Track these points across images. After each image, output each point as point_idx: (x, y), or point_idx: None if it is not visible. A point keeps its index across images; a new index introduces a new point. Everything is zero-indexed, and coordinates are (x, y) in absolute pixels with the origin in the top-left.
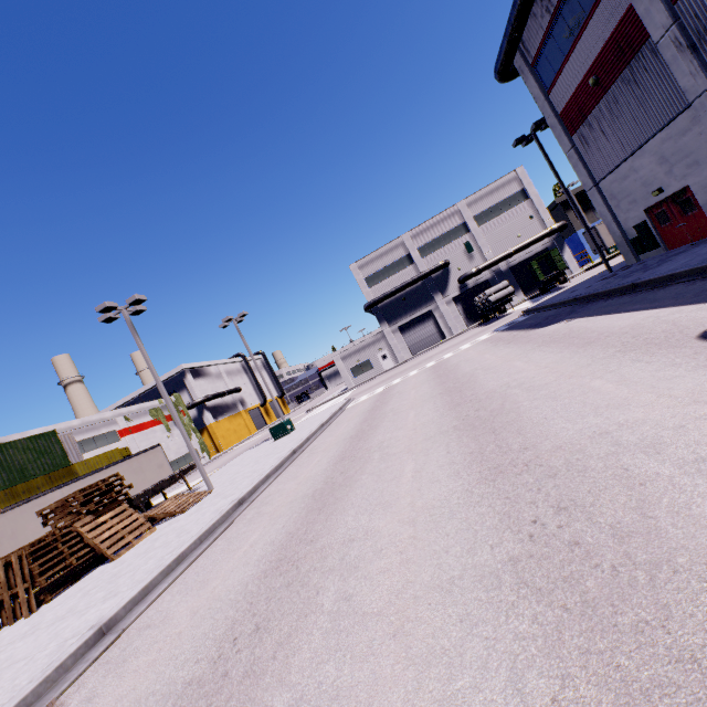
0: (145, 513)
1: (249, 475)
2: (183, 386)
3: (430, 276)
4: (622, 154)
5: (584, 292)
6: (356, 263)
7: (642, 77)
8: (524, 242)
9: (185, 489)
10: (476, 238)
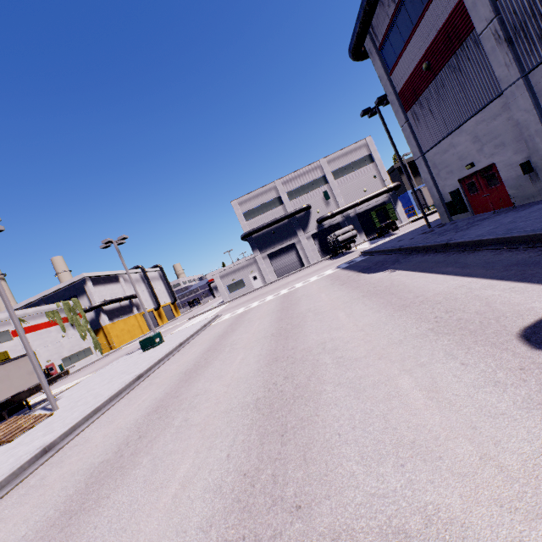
0: None
1: (88, 401)
2: (84, 291)
3: (295, 216)
4: (444, 131)
5: (408, 243)
6: (236, 200)
7: (465, 65)
8: (368, 195)
9: (58, 392)
10: (333, 188)
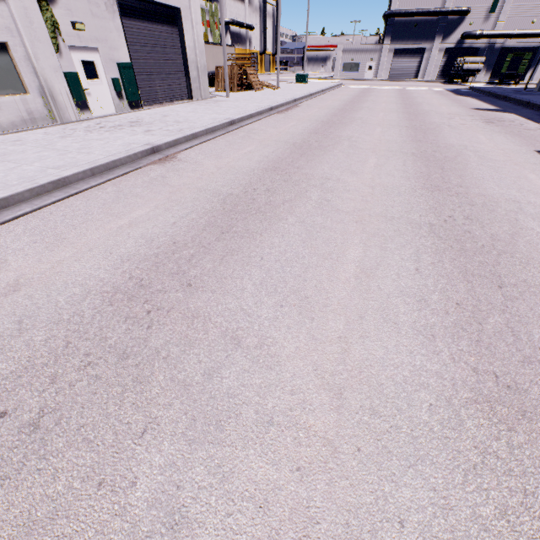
0: None
1: (302, 90)
2: None
3: (447, 16)
4: None
5: (497, 91)
6: None
7: None
8: (530, 31)
9: None
10: (507, 0)
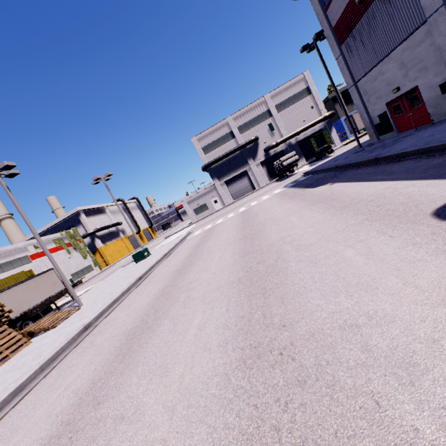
0: (30, 325)
1: (105, 297)
2: (79, 222)
3: (245, 147)
4: (374, 60)
5: (343, 161)
6: (195, 137)
7: None
8: (307, 124)
9: None
10: (276, 121)
